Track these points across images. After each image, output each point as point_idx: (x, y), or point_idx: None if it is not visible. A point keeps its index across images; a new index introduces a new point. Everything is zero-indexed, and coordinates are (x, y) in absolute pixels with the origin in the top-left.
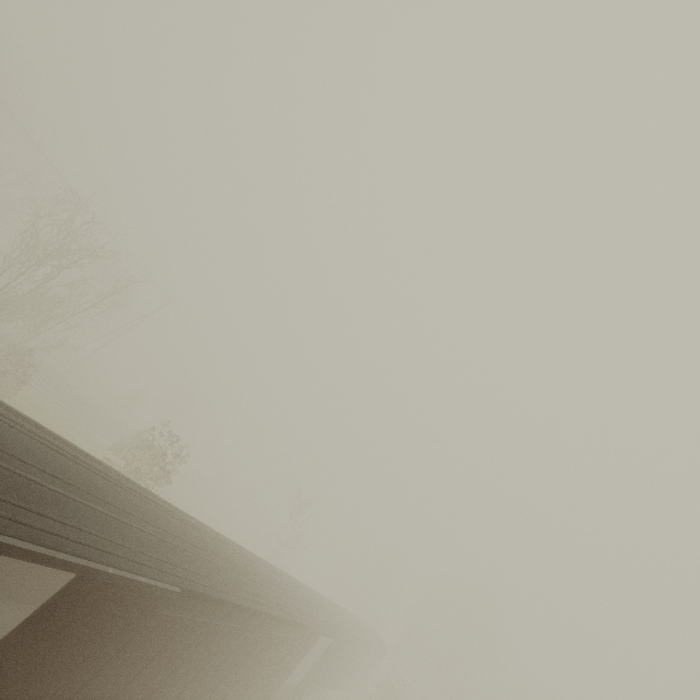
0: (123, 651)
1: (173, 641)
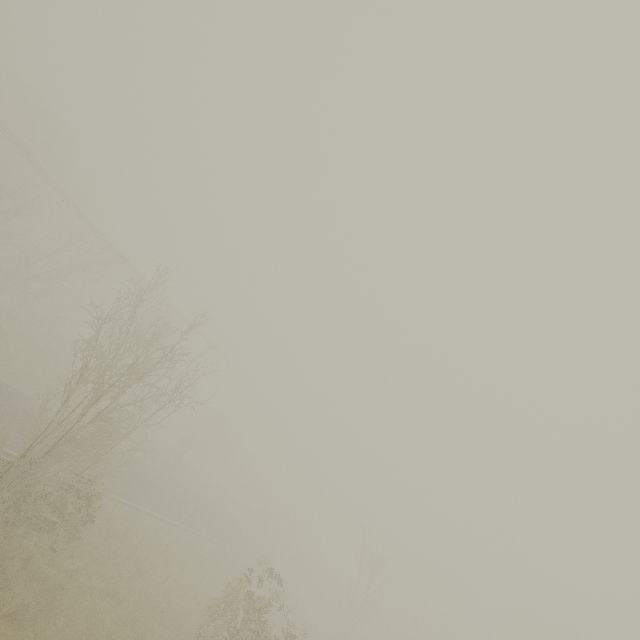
0: None
1: None
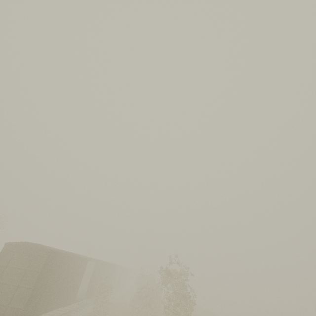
0: (98, 274)
1: (102, 272)
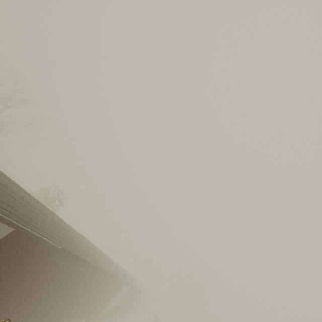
0: (31, 276)
1: (55, 275)
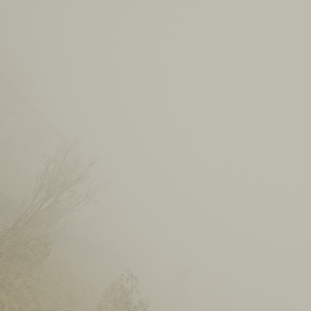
0: None
1: None
